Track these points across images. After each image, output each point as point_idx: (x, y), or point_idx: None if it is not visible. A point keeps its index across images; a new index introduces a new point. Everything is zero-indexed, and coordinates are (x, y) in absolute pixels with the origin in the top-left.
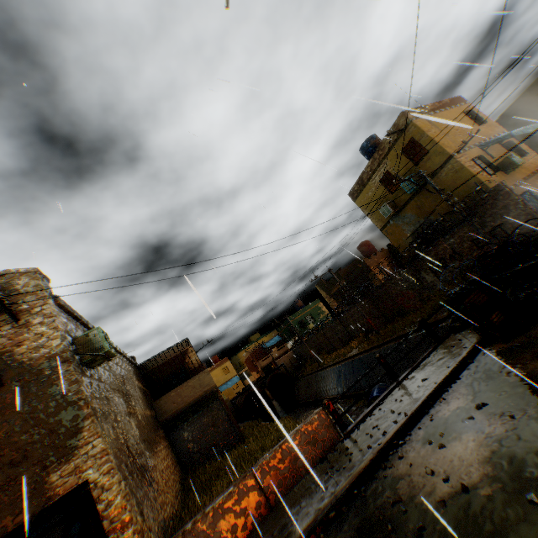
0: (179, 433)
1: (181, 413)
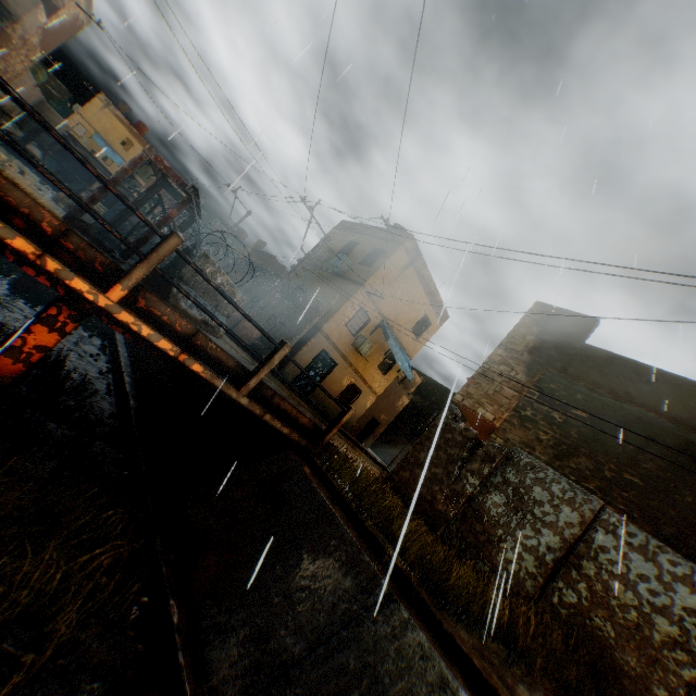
0: None
1: None
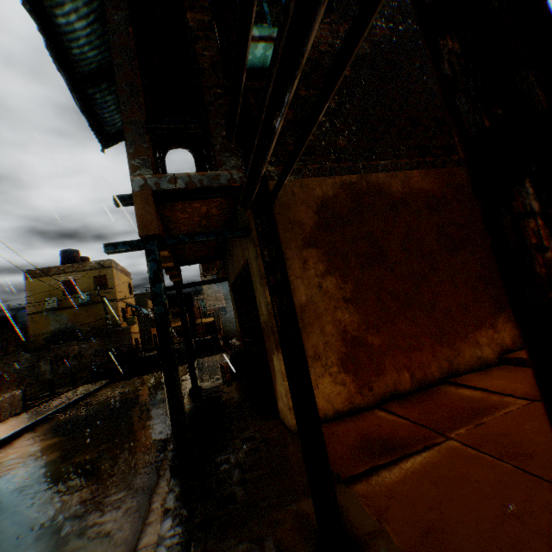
0: None
1: None
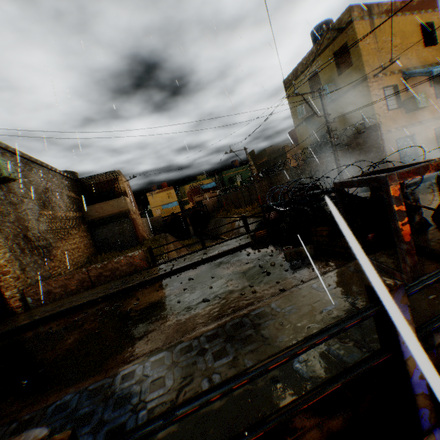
0: (98, 231)
1: (102, 219)
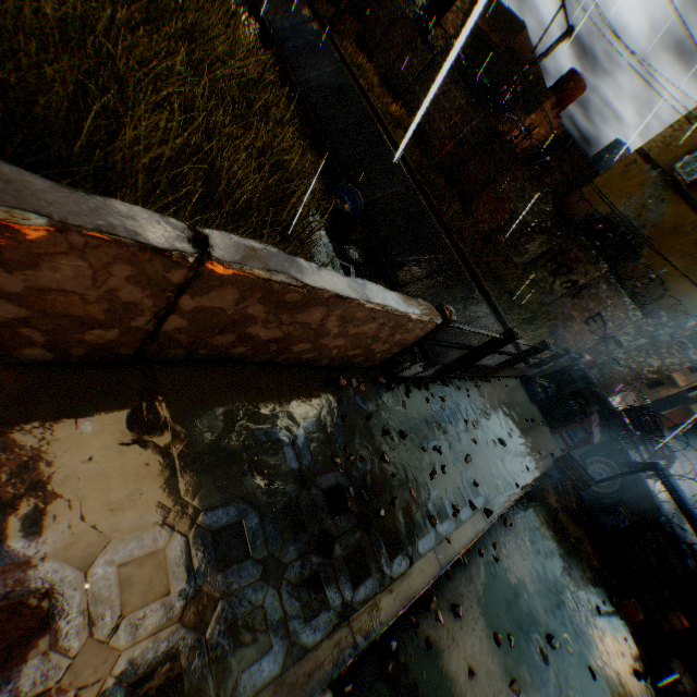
0: None
1: None
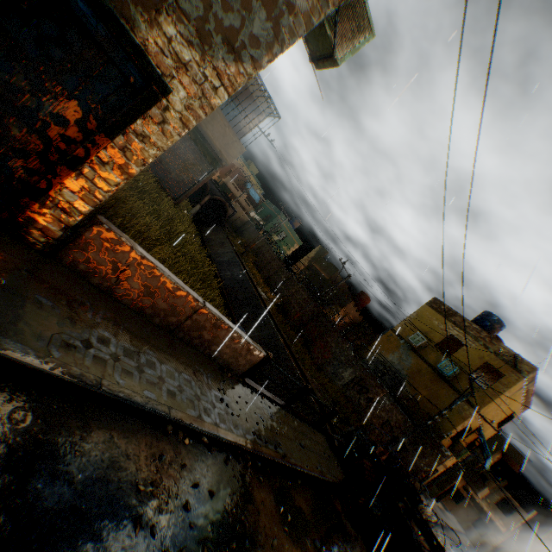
0: None
1: None
